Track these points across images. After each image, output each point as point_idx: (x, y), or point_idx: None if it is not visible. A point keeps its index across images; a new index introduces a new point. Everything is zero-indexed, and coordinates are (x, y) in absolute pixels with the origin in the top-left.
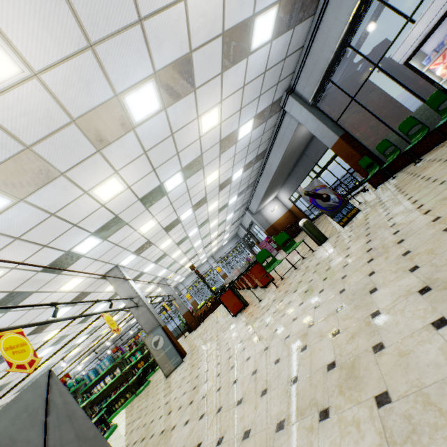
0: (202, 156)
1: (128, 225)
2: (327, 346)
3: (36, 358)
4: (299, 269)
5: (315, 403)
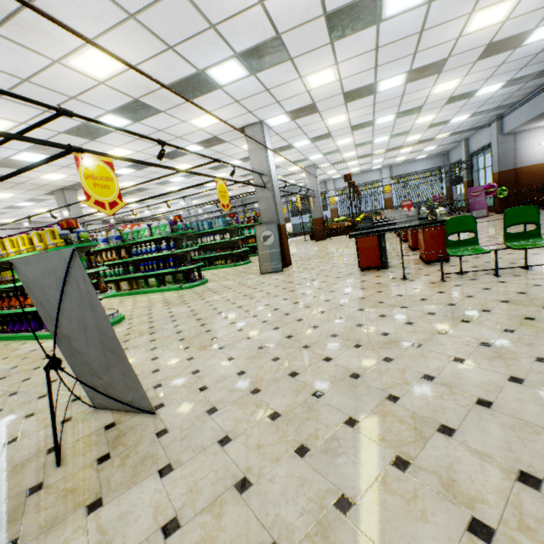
0: None
1: (291, 62)
2: (442, 535)
3: (120, 202)
4: (501, 283)
5: None
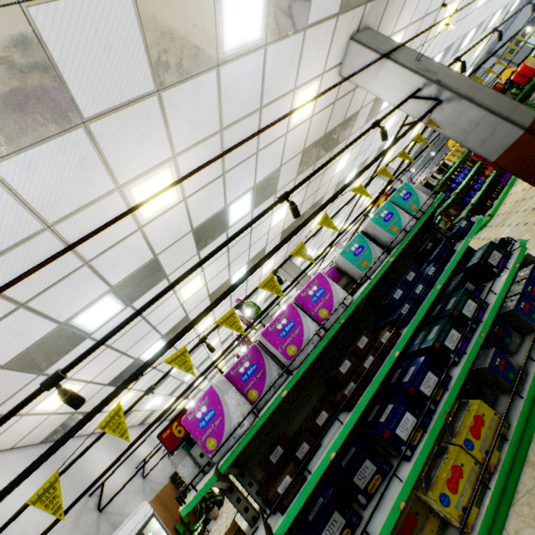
0: None
1: None
2: None
3: None
4: None
5: None
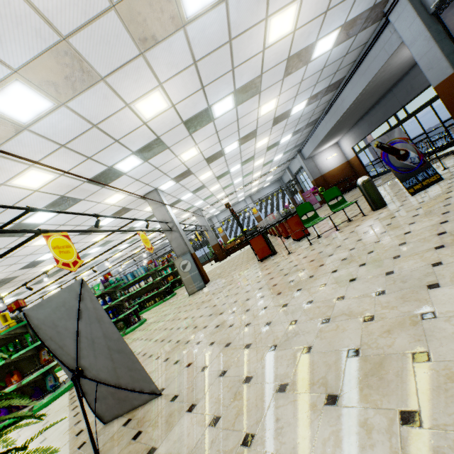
0: (262, 76)
1: (169, 149)
2: (354, 330)
3: (79, 260)
4: (341, 232)
5: (324, 383)
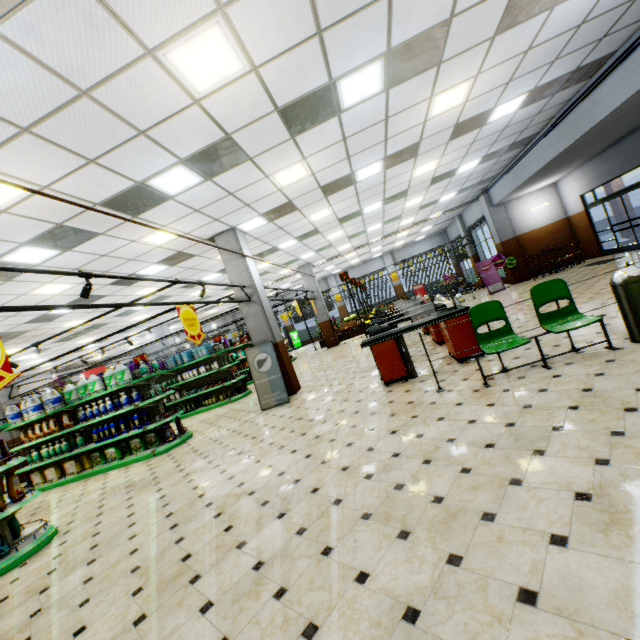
0: (451, 24)
1: (252, 162)
2: None
3: (7, 373)
4: (557, 378)
5: None
